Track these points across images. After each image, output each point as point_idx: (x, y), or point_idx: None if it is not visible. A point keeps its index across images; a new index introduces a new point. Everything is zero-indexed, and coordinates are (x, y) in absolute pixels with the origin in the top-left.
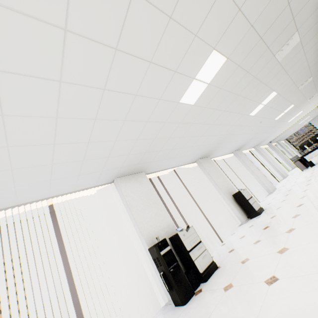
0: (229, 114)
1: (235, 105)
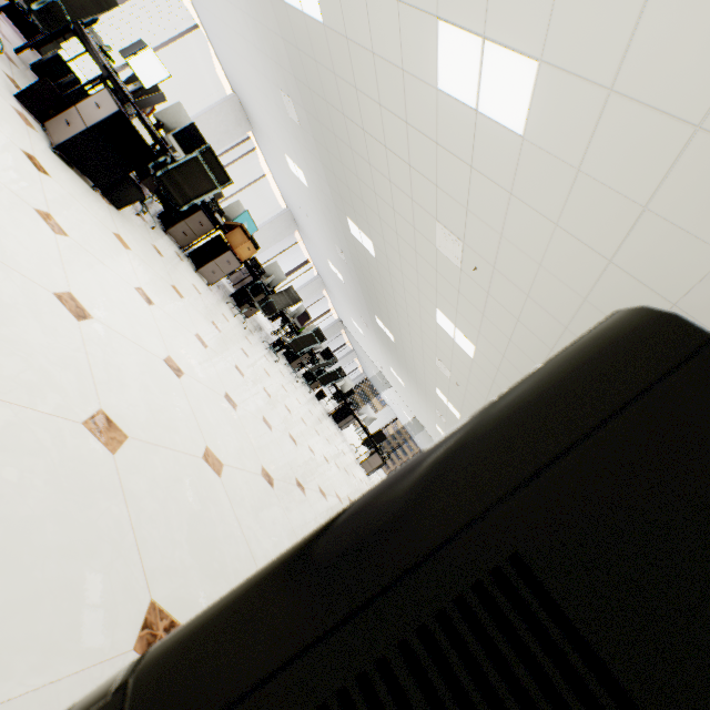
0: (256, 86)
1: (259, 83)
